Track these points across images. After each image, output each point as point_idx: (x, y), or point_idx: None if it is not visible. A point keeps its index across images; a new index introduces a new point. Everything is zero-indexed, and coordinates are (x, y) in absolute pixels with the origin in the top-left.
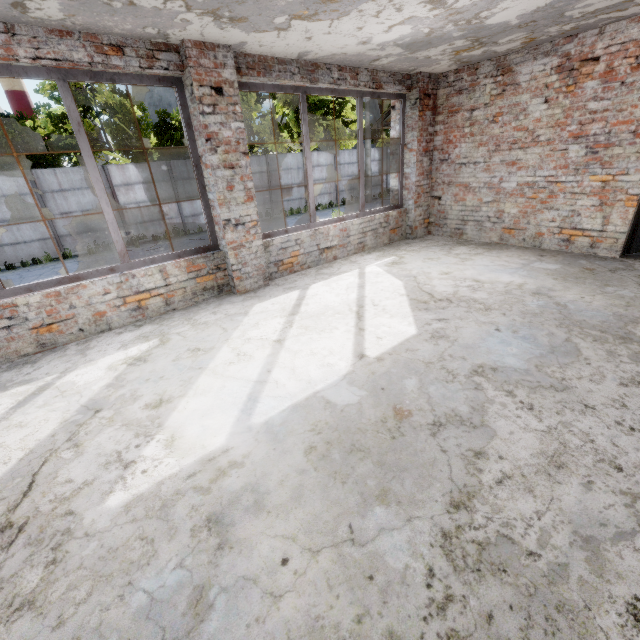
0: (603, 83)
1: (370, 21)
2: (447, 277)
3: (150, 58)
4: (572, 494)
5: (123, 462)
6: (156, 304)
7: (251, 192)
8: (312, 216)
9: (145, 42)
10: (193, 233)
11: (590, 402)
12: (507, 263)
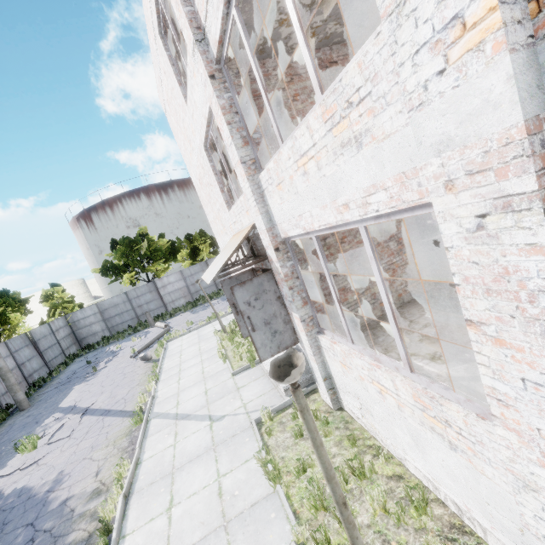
0: None
1: None
2: None
3: None
4: None
5: None
6: None
7: None
8: (411, 362)
9: None
10: None
11: None
12: (443, 311)
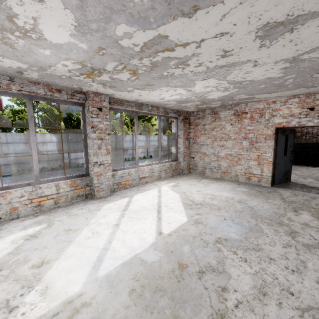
0: (250, 120)
1: (164, 93)
2: (199, 193)
3: (72, 95)
4: (273, 311)
5: (9, 307)
6: (49, 203)
7: (109, 150)
8: (137, 162)
9: (71, 89)
10: (74, 167)
11: (272, 256)
12: (225, 187)
